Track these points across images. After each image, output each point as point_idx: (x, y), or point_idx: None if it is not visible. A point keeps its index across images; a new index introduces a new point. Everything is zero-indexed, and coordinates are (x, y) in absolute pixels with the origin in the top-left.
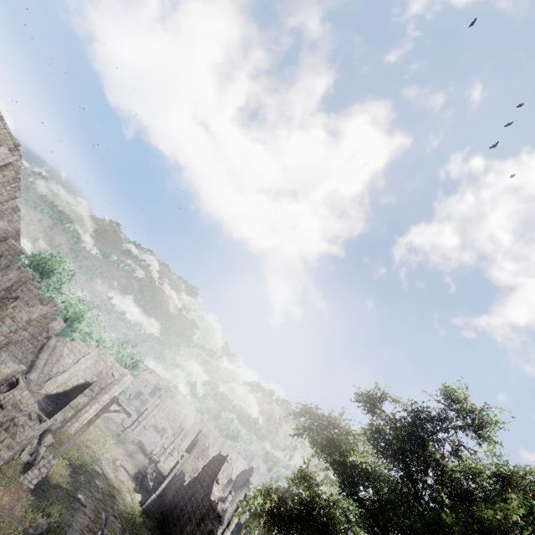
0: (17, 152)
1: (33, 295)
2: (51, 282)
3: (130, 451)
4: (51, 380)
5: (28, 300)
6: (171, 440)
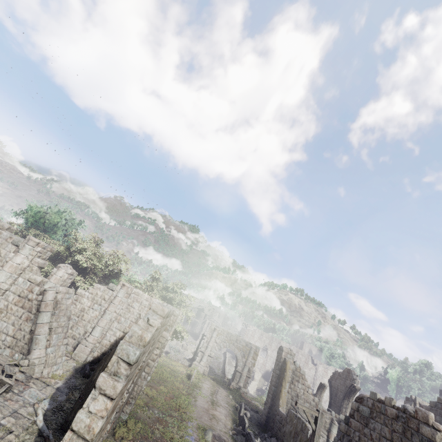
0: None
1: (2, 240)
2: (57, 235)
3: (210, 395)
4: (79, 346)
5: None
6: (243, 361)
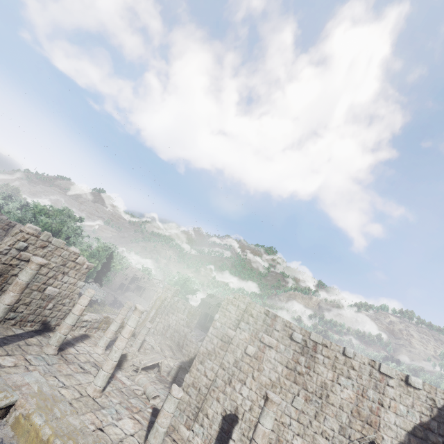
0: None
1: None
2: None
3: None
4: None
5: None
6: None
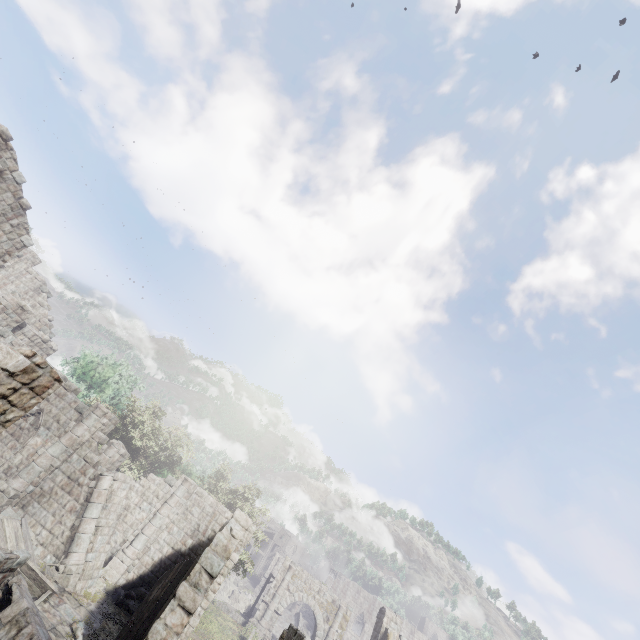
0: (8, 153)
1: (65, 404)
2: (104, 396)
3: None
4: (114, 559)
5: (57, 414)
6: (325, 629)
